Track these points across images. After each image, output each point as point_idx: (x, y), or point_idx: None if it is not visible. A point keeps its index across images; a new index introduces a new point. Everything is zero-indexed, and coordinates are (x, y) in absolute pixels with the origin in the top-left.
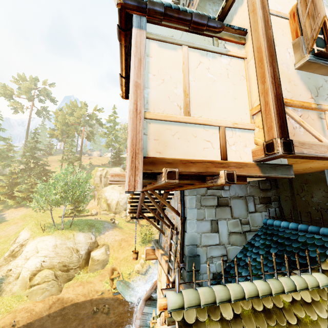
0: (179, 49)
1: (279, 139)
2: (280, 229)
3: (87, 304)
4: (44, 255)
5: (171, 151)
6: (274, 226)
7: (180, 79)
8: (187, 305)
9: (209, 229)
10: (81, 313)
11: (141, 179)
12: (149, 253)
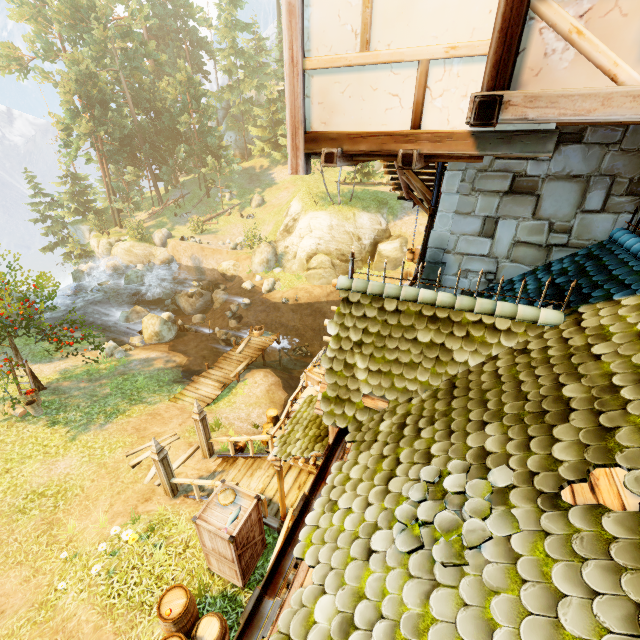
0: None
1: (474, 97)
2: (616, 251)
3: None
4: (318, 237)
5: (340, 120)
6: (616, 245)
7: None
8: (354, 289)
9: (476, 231)
10: None
11: (302, 162)
12: None
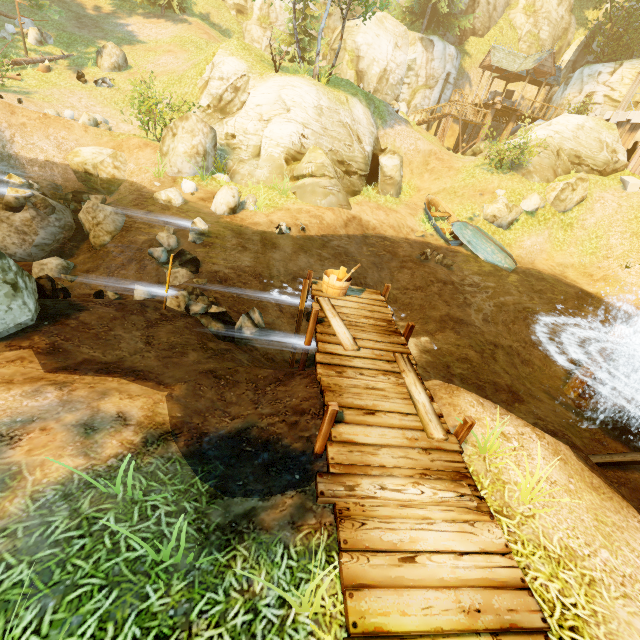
0: None
1: None
2: None
3: (403, 243)
4: (302, 121)
5: None
6: None
7: None
8: None
9: None
10: (399, 253)
11: None
12: None
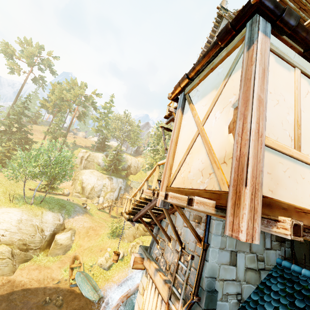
0: (291, 70)
1: None
2: (300, 277)
3: (40, 291)
4: (5, 228)
5: (282, 192)
6: (292, 271)
7: (292, 105)
8: None
9: (228, 261)
10: (31, 301)
11: (259, 227)
12: (137, 262)
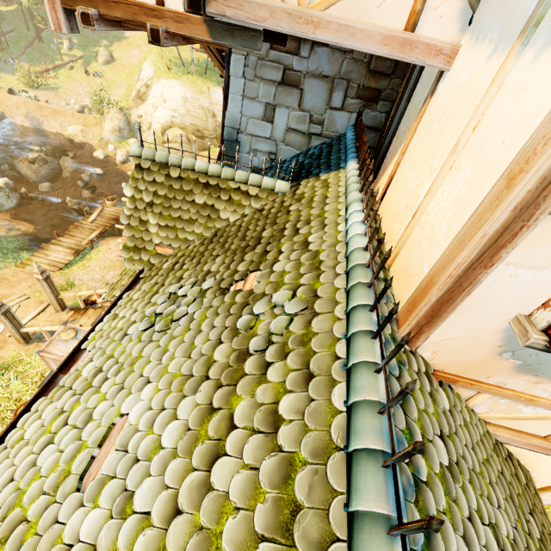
0: None
1: None
2: (342, 142)
3: None
4: (173, 108)
5: None
6: (345, 137)
7: None
8: (144, 157)
9: (261, 115)
10: None
11: (63, 18)
12: None
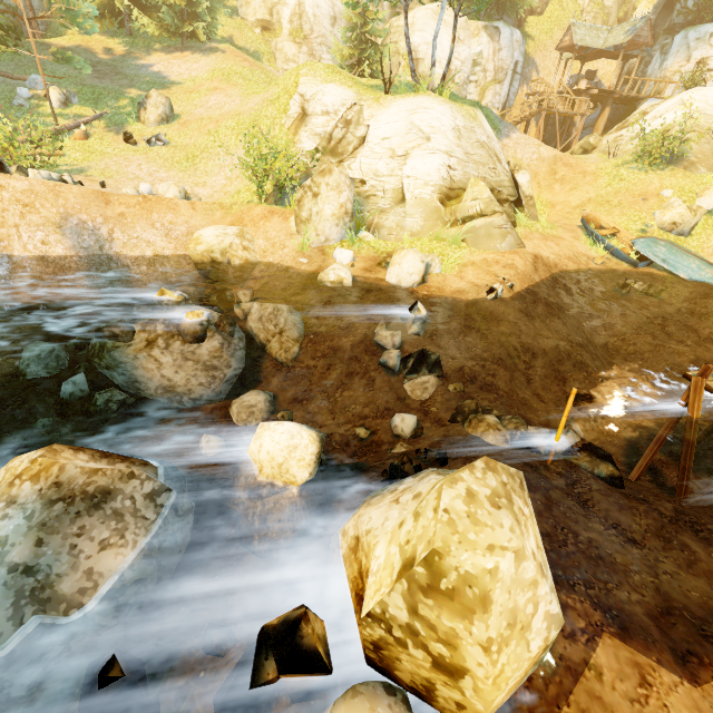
0: None
1: None
2: None
3: (589, 276)
4: (446, 150)
5: None
6: None
7: None
8: None
9: None
10: (594, 290)
11: None
12: None
